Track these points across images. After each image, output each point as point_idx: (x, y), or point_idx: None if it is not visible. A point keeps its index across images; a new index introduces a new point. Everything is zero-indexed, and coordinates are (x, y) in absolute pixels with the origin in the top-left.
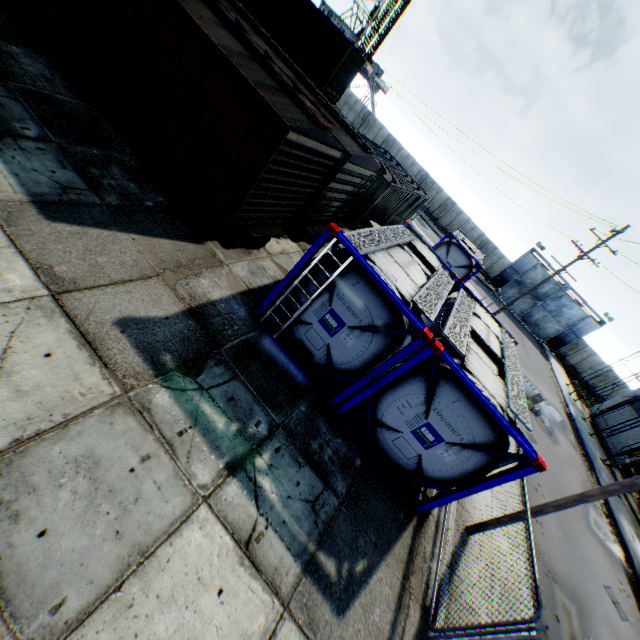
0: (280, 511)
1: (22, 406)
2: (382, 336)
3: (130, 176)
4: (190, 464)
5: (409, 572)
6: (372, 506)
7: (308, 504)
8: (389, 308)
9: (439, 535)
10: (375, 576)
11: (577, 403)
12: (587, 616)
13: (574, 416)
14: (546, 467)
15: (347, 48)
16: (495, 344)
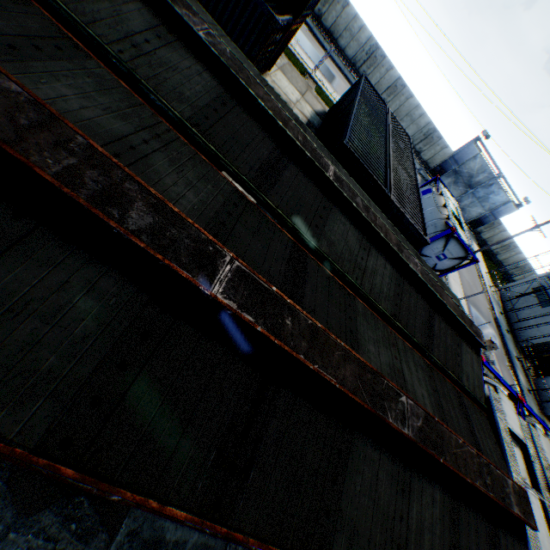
0: None
1: None
2: None
3: None
4: None
5: None
6: None
7: None
8: None
9: None
10: None
11: (493, 292)
12: None
13: (498, 318)
14: None
15: None
16: None
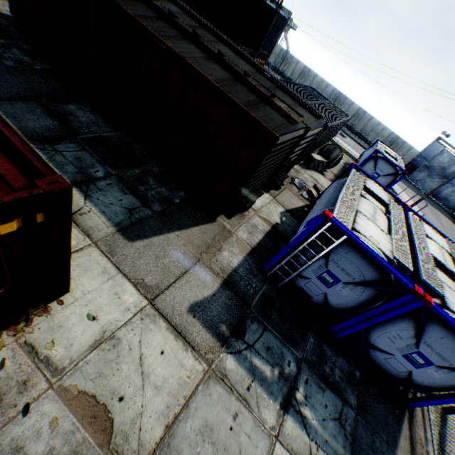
0: (322, 432)
1: (161, 398)
2: (372, 288)
3: (160, 182)
4: (260, 411)
5: None
6: (376, 409)
7: (336, 421)
8: (378, 269)
9: (425, 420)
10: None
11: None
12: None
13: None
14: None
15: (274, 16)
16: (449, 262)
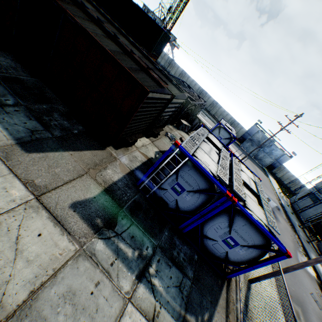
0: (165, 296)
1: (31, 269)
2: (204, 194)
3: (64, 117)
4: (119, 281)
5: (228, 313)
6: (206, 280)
7: (177, 288)
8: (207, 181)
9: (238, 288)
10: (213, 320)
11: (283, 197)
12: (306, 312)
13: (283, 205)
14: (276, 235)
15: (161, 32)
16: (253, 185)
